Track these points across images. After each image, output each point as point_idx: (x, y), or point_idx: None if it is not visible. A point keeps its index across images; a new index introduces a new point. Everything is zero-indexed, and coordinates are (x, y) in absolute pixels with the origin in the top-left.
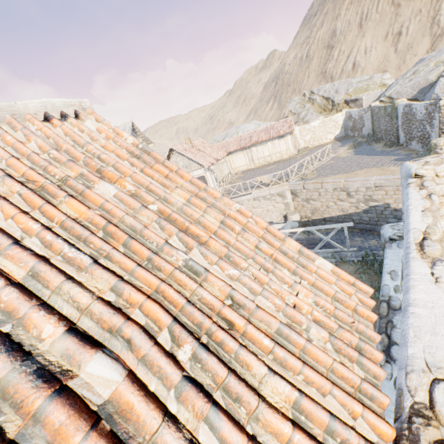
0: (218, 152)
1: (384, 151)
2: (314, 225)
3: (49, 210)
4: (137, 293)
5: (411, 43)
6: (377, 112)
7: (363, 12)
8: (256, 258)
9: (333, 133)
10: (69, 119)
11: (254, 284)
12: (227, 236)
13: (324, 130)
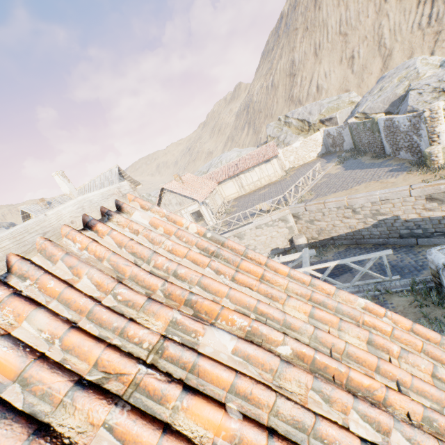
0: (209, 184)
1: (374, 163)
2: (323, 245)
3: None
4: None
5: (365, 64)
6: (356, 128)
7: (316, 43)
8: None
9: (315, 151)
10: (113, 217)
11: None
12: (396, 373)
13: (306, 150)
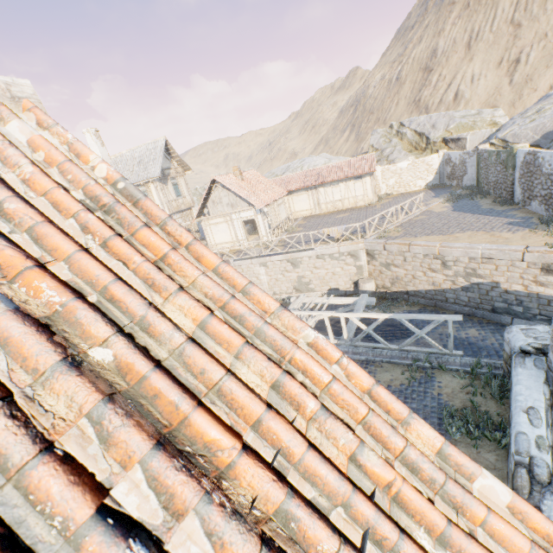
0: (276, 189)
1: (493, 210)
2: (393, 298)
3: None
4: None
5: (531, 74)
6: (486, 158)
7: (474, 29)
8: (354, 506)
9: (424, 179)
10: None
11: None
12: (285, 437)
13: (413, 174)
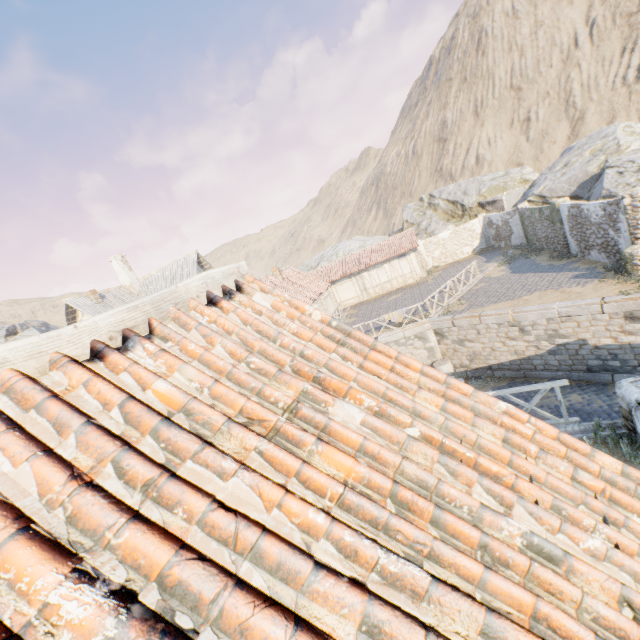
0: (318, 282)
1: (554, 266)
2: (476, 376)
3: (313, 476)
4: (527, 634)
5: (545, 129)
6: (529, 216)
7: (477, 99)
8: (589, 502)
9: (470, 245)
10: (235, 297)
11: (636, 564)
12: (530, 468)
13: (457, 242)
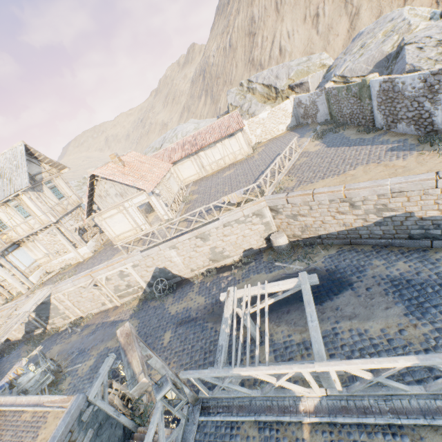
0: (160, 165)
1: (364, 139)
2: (307, 245)
3: None
4: None
5: (331, 23)
6: (336, 94)
7: None
8: None
9: (284, 123)
10: None
11: None
12: None
13: (274, 121)
